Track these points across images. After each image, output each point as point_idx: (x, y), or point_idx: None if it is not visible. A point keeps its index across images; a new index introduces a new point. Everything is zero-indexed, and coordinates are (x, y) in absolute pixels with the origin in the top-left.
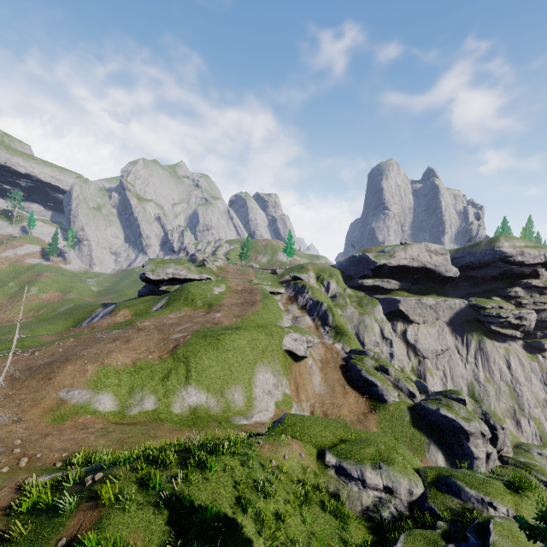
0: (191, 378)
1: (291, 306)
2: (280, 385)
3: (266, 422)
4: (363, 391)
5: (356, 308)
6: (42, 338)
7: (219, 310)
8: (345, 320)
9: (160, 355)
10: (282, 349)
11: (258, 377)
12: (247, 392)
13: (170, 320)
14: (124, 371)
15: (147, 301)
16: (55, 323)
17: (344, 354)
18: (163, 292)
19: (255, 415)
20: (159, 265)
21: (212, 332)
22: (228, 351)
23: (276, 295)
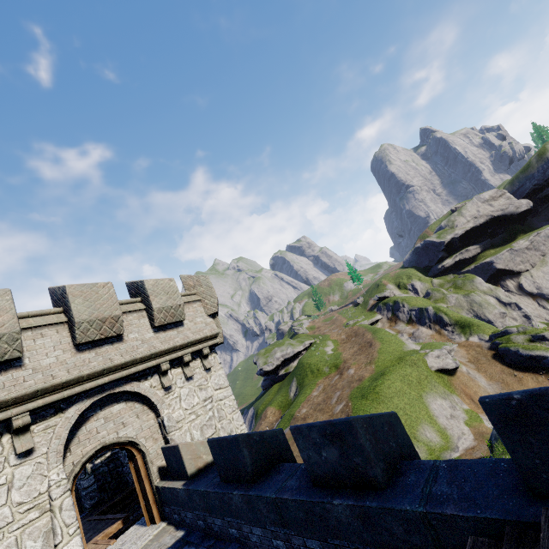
0: None
1: (397, 326)
2: (455, 404)
3: (473, 445)
4: (536, 369)
5: (457, 293)
6: None
7: (348, 367)
8: (455, 309)
9: None
10: (432, 371)
11: (432, 408)
12: (434, 426)
13: (319, 398)
14: None
15: (278, 391)
16: None
17: (485, 344)
18: (284, 376)
19: (458, 444)
20: (266, 355)
21: (365, 389)
22: (392, 399)
23: (376, 324)
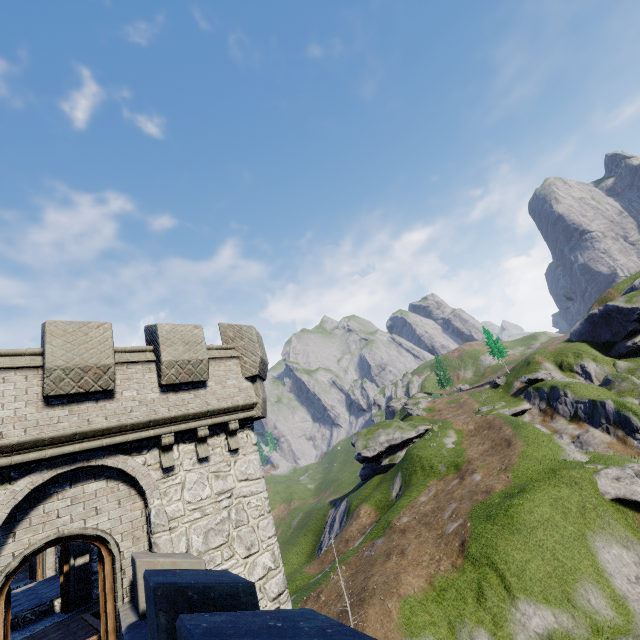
0: (513, 587)
1: (554, 423)
2: None
3: None
4: None
5: None
6: (307, 571)
7: (473, 470)
8: None
9: (451, 563)
10: (605, 499)
11: (603, 558)
12: (605, 590)
13: (427, 506)
14: (427, 599)
15: (378, 485)
16: (297, 543)
17: None
18: (387, 467)
19: None
20: (368, 437)
21: (492, 507)
22: (534, 530)
23: (521, 415)
